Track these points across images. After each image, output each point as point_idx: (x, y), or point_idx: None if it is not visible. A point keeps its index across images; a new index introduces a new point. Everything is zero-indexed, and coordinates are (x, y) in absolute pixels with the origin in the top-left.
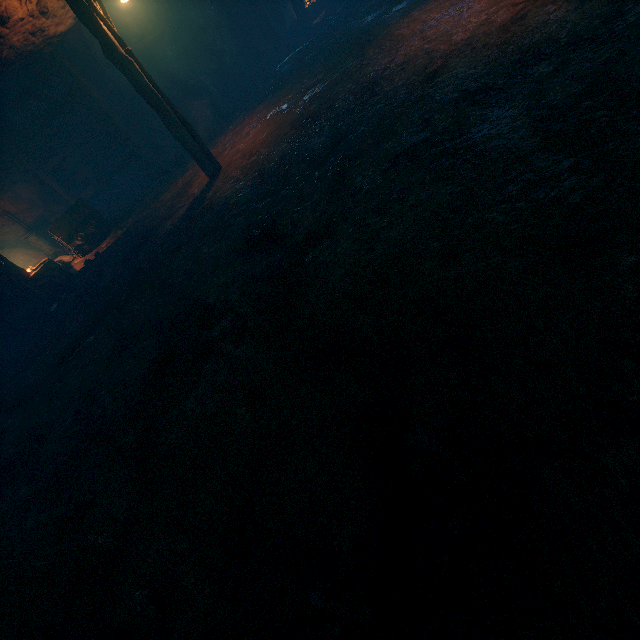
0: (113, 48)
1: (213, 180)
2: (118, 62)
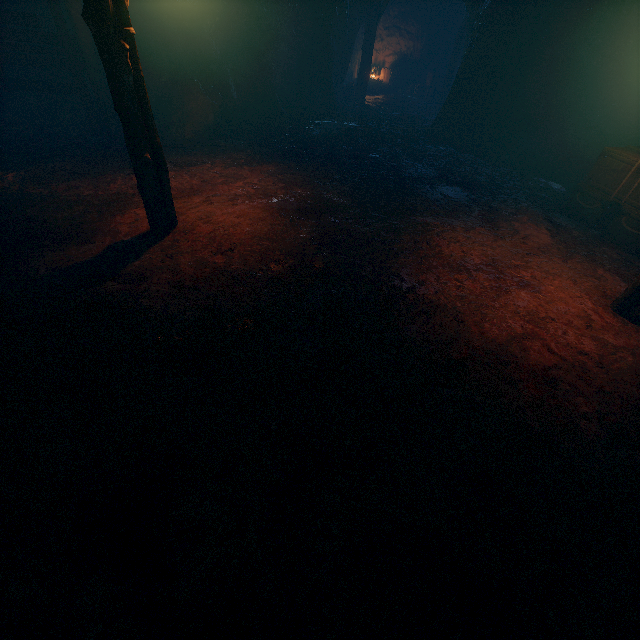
0: (103, 17)
1: (155, 237)
2: (100, 36)
